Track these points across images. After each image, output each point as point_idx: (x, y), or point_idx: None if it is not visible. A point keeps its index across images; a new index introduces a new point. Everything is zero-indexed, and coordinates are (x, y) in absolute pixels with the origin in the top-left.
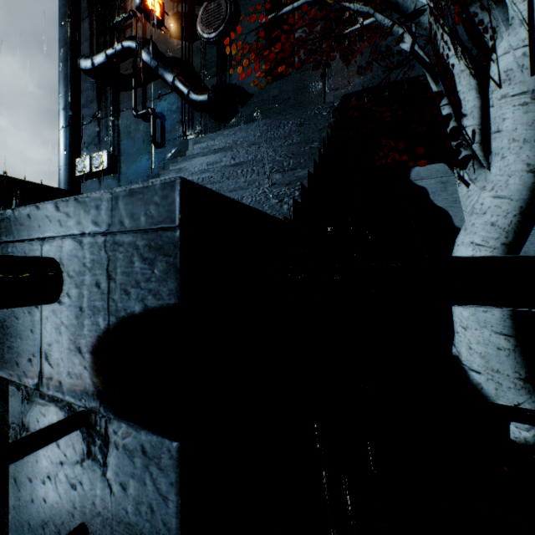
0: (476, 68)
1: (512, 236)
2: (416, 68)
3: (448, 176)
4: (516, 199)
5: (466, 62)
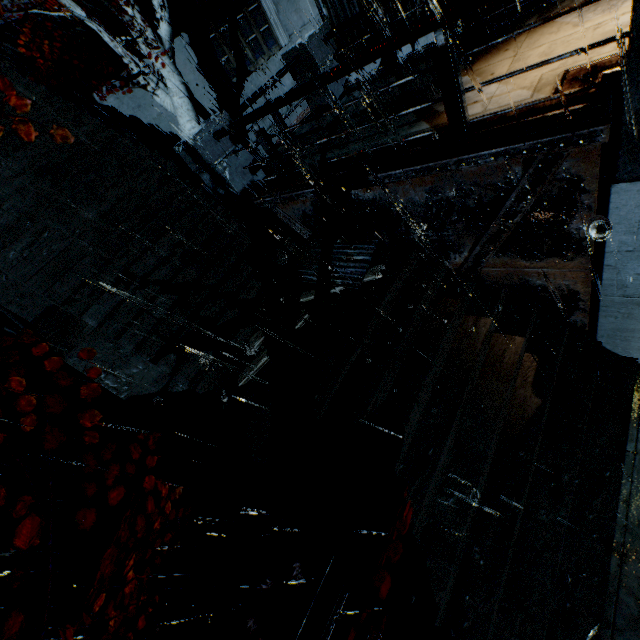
0: (105, 26)
1: (195, 112)
2: (21, 7)
3: (117, 93)
4: (187, 97)
5: (98, 23)
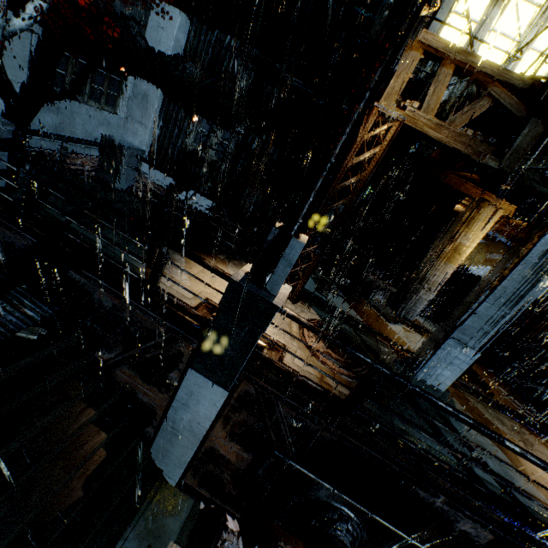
0: None
1: None
2: None
3: None
4: None
5: None
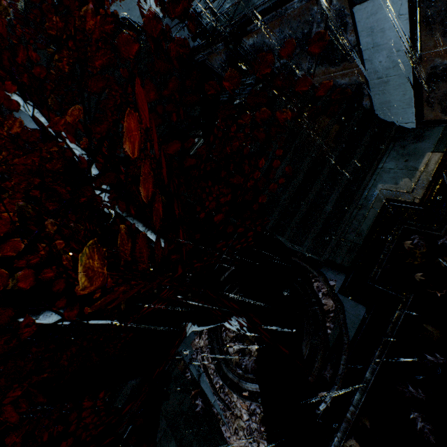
0: None
1: (161, 7)
2: None
3: (116, 2)
4: None
5: None
